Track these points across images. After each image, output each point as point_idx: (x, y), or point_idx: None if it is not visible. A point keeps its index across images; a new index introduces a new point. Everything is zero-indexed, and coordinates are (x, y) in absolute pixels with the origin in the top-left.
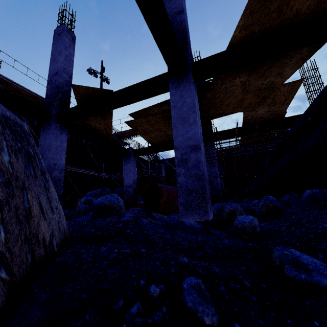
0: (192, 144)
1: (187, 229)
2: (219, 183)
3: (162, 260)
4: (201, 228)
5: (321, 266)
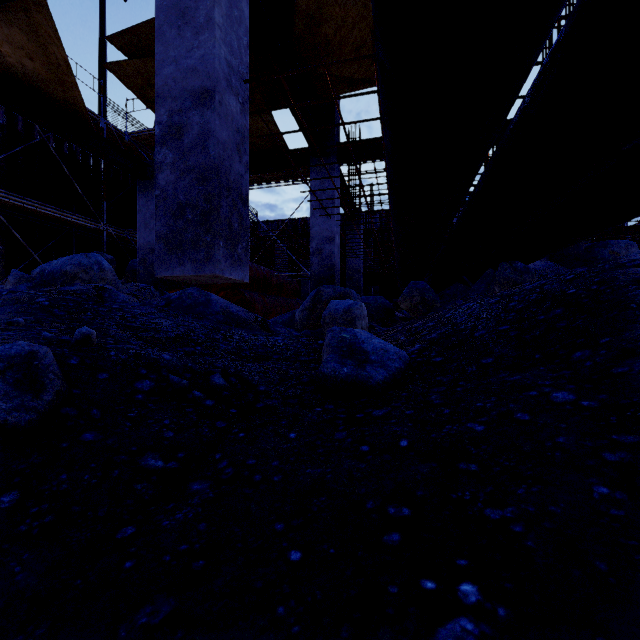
0: (198, 86)
1: (210, 316)
2: (335, 253)
3: (36, 334)
4: (248, 319)
5: (392, 356)
